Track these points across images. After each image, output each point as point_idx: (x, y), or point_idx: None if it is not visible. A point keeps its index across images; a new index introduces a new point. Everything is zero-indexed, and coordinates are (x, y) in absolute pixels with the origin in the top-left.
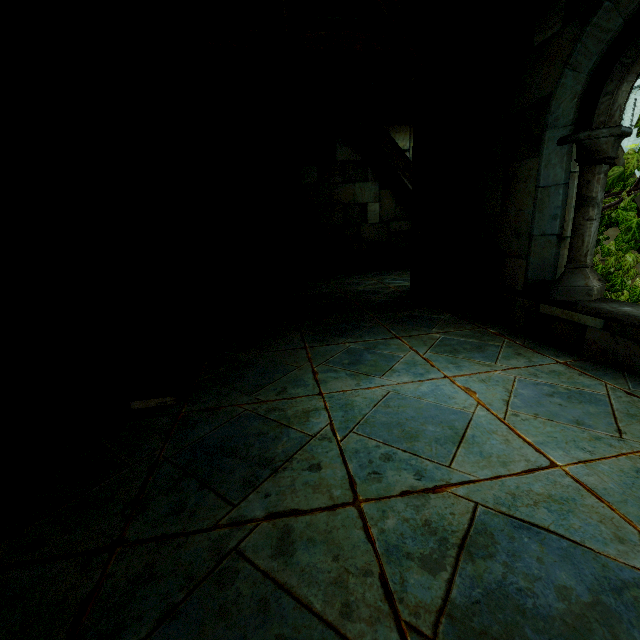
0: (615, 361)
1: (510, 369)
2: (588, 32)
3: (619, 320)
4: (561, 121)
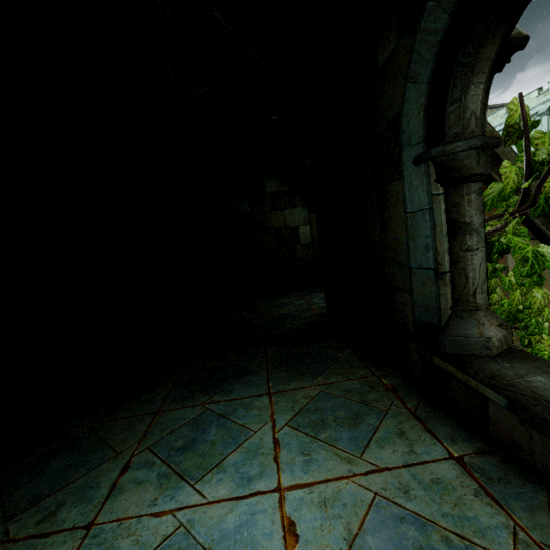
0: (534, 465)
1: (375, 472)
2: (419, 39)
3: (523, 406)
4: (413, 138)
